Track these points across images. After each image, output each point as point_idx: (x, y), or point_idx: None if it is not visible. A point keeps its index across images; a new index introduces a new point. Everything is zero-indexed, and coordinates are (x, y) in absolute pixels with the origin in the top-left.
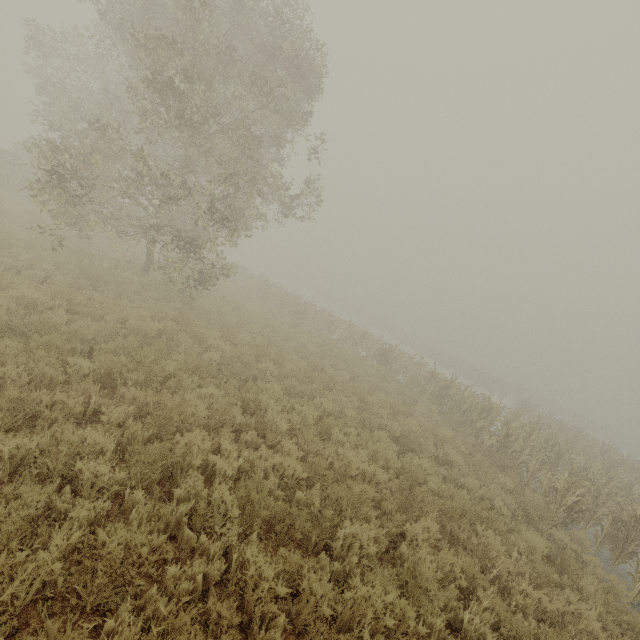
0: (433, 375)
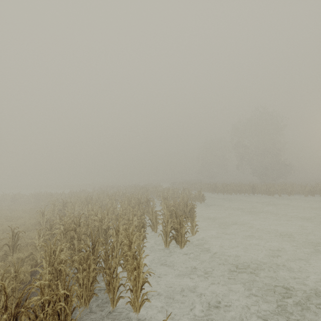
0: (36, 195)
